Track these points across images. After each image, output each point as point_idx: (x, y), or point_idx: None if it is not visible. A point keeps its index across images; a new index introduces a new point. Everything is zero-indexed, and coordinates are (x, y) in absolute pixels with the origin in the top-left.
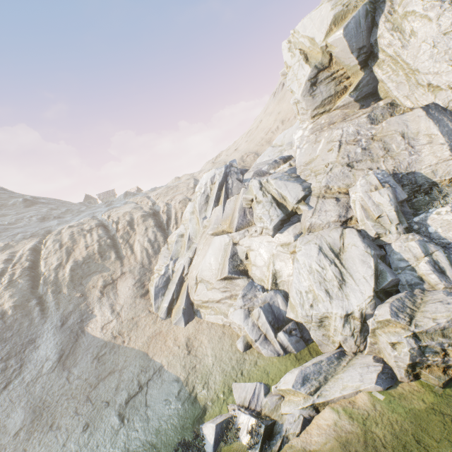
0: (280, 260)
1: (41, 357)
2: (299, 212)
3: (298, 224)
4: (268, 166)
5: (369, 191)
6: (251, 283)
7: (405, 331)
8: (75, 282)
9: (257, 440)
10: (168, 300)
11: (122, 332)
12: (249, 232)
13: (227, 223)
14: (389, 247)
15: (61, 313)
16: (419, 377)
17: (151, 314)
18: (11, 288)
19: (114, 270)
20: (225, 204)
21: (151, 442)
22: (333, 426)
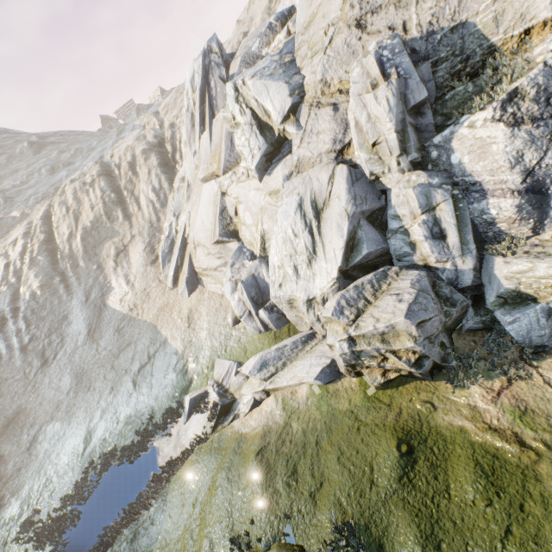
0: (268, 216)
1: (75, 331)
2: (288, 136)
3: (288, 159)
4: (259, 40)
5: (364, 93)
6: (239, 249)
7: (342, 333)
8: (89, 253)
9: (212, 417)
10: (173, 268)
11: (137, 305)
12: (236, 176)
13: (216, 161)
14: (389, 194)
15: (83, 288)
16: (362, 374)
17: (161, 284)
18: (34, 267)
19: (123, 233)
20: (212, 128)
21: (151, 405)
22: (269, 413)
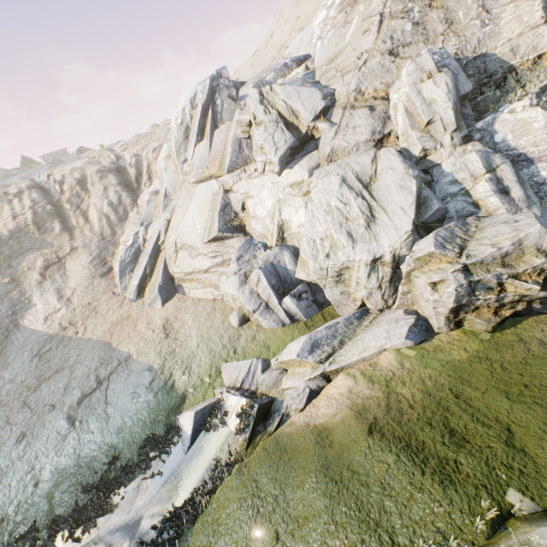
0: (289, 206)
1: None
2: (316, 134)
3: (315, 154)
4: (274, 73)
5: (419, 82)
6: (249, 241)
7: (452, 265)
8: None
9: (247, 422)
10: (138, 277)
11: (75, 322)
12: (247, 173)
13: (216, 165)
14: (438, 169)
15: None
16: (462, 325)
17: (116, 297)
18: None
19: (59, 245)
20: (213, 137)
21: (110, 443)
22: (347, 393)
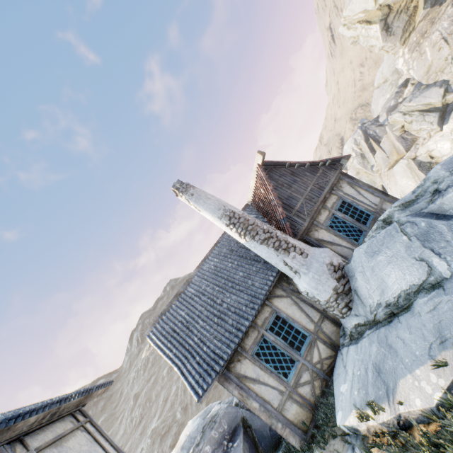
0: None
1: None
2: (449, 102)
3: None
4: (393, 100)
5: None
6: None
7: None
8: None
9: None
10: None
11: None
12: (419, 144)
13: (393, 155)
14: None
15: None
16: None
17: None
18: None
19: None
20: (381, 147)
21: None
22: None
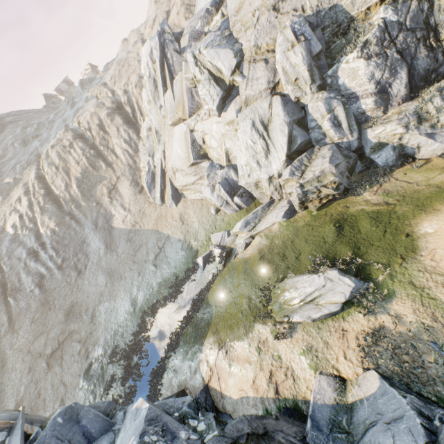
0: (229, 139)
1: (95, 248)
2: (236, 84)
3: (237, 99)
4: (201, 21)
5: (287, 51)
6: (211, 165)
7: (296, 184)
8: (87, 196)
9: (222, 259)
10: (159, 191)
11: (137, 222)
12: (200, 116)
13: (180, 110)
14: (307, 108)
15: (90, 220)
16: (308, 208)
17: (151, 204)
18: (45, 213)
19: (109, 177)
20: (173, 87)
21: (174, 272)
22: (258, 244)
